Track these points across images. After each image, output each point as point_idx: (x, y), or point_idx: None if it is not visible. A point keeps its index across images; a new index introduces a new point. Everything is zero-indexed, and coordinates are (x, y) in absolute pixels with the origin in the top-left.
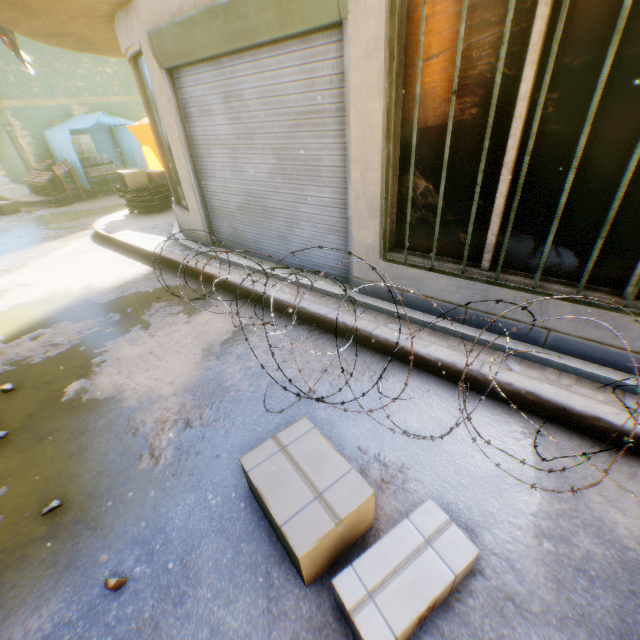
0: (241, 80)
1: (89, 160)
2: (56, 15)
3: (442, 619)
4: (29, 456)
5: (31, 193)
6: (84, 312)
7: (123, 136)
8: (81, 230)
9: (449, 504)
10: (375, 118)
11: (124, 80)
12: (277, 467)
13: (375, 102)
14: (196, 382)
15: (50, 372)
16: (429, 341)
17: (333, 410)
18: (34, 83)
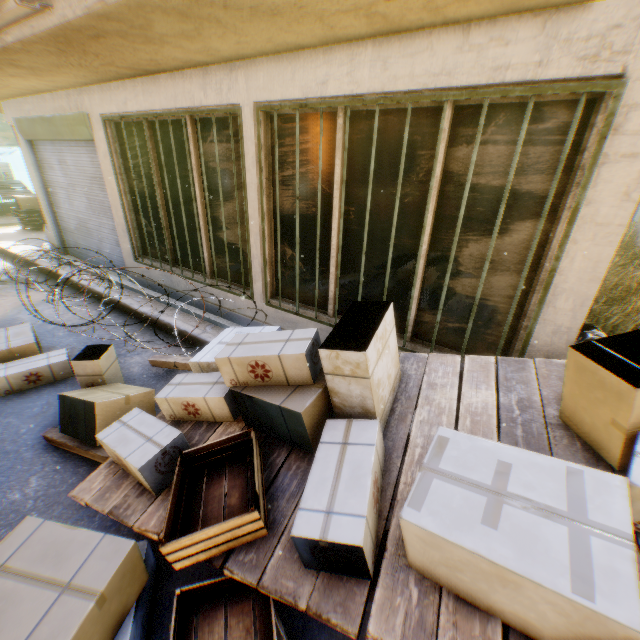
0: (66, 154)
1: (4, 183)
2: None
3: (47, 386)
4: None
5: None
6: None
7: None
8: None
9: None
10: (115, 185)
11: None
12: None
13: (113, 178)
14: None
15: None
16: (147, 305)
17: (70, 333)
18: None
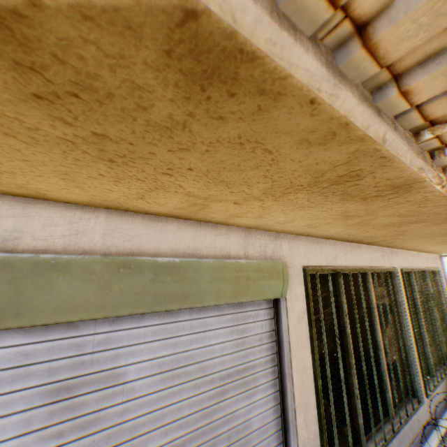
0: (126, 349)
1: None
2: None
3: None
4: None
5: None
6: None
7: None
8: None
9: None
10: (308, 362)
11: None
12: None
13: (306, 350)
14: None
15: None
16: None
17: None
18: None
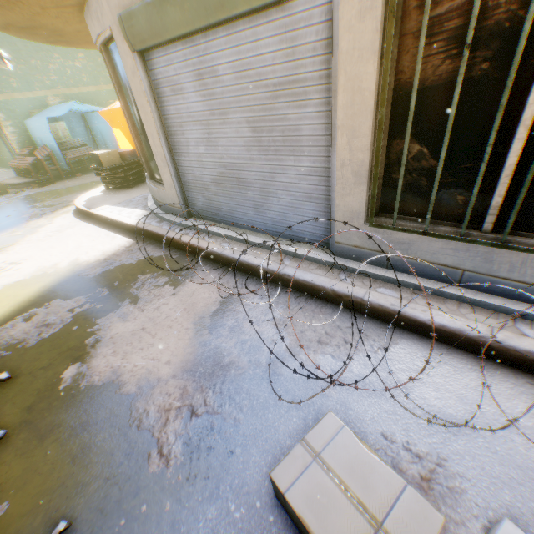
0: (215, 56)
1: (66, 144)
2: (28, 5)
3: None
4: (29, 460)
5: (17, 176)
6: (73, 288)
7: (94, 121)
8: (63, 207)
9: (508, 507)
10: (367, 82)
11: (92, 72)
12: (317, 484)
13: (368, 65)
14: (193, 360)
15: (45, 356)
16: (426, 305)
17: (342, 388)
18: (13, 79)
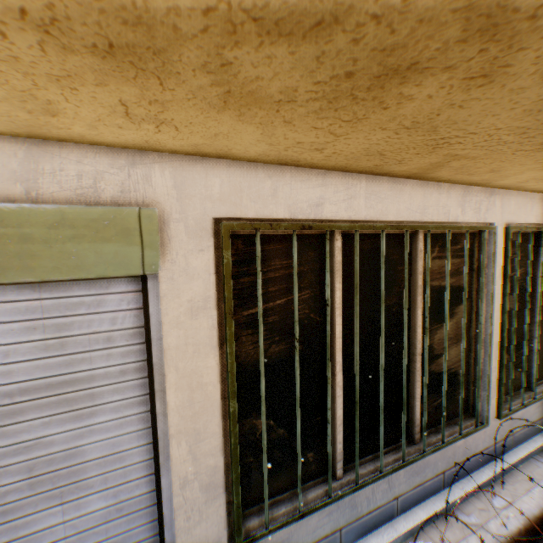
0: None
1: None
2: None
3: None
4: None
5: None
6: None
7: None
8: None
9: None
10: (209, 375)
11: None
12: None
13: (208, 358)
14: None
15: None
16: None
17: None
18: None
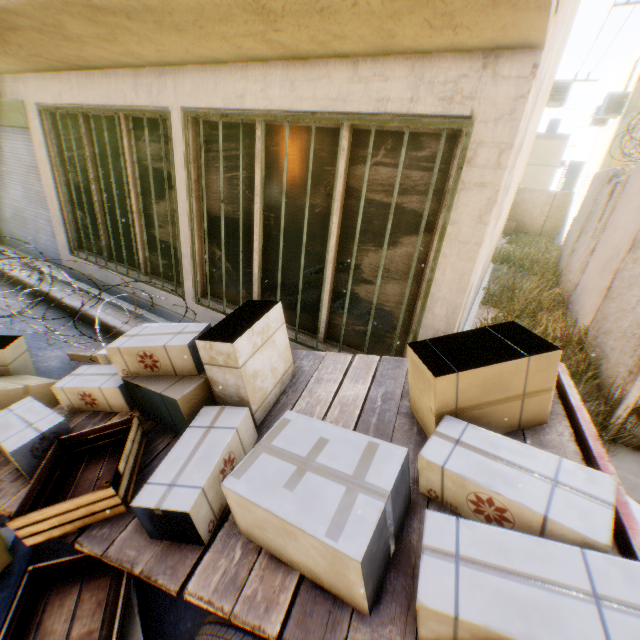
0: (3, 140)
1: None
2: None
3: None
4: None
5: None
6: None
7: None
8: None
9: None
10: (51, 176)
11: None
12: None
13: (49, 168)
14: None
15: None
16: (81, 299)
17: None
18: None
